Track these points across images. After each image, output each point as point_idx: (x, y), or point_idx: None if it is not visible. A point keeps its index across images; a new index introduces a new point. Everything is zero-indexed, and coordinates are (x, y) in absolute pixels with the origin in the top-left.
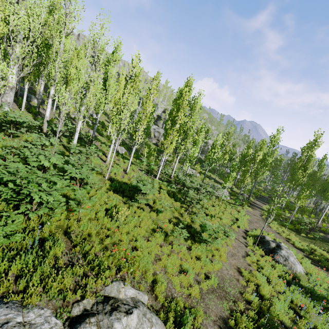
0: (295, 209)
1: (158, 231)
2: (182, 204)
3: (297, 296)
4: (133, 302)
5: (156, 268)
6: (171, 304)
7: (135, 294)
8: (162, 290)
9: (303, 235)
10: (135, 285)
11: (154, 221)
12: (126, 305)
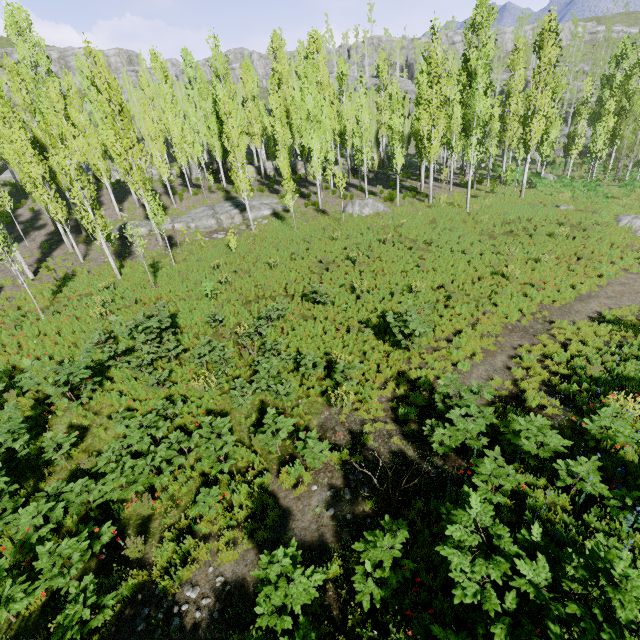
0: None
1: None
2: None
3: None
4: None
5: None
6: None
7: None
8: None
9: None
10: None
11: None
12: None
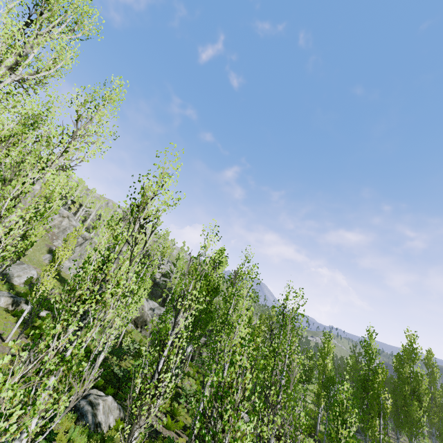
0: None
1: None
2: None
3: None
4: None
5: None
6: None
7: None
8: None
9: None
10: None
11: None
12: None
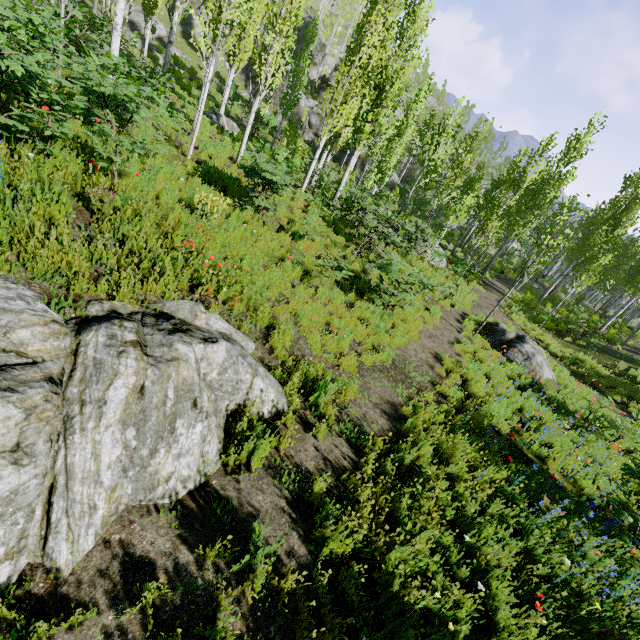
0: (571, 291)
1: (290, 259)
2: (349, 243)
3: (532, 404)
4: (222, 336)
5: (278, 311)
6: (299, 364)
7: (229, 331)
8: (285, 342)
9: (568, 340)
10: (231, 321)
11: (286, 247)
12: (205, 333)
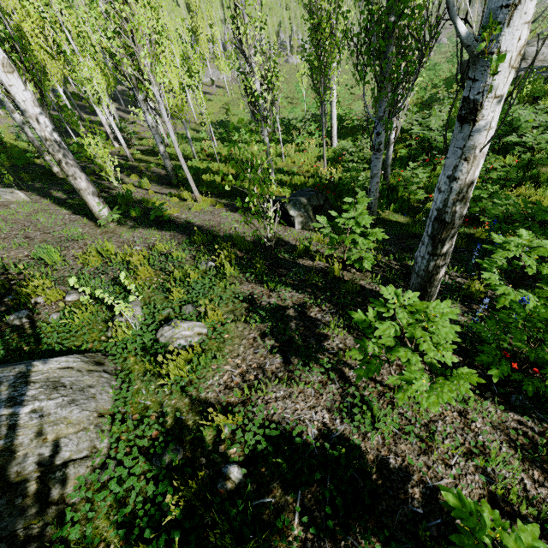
0: None
1: None
2: None
3: None
4: None
5: None
6: None
7: None
8: None
9: None
10: None
11: None
12: None
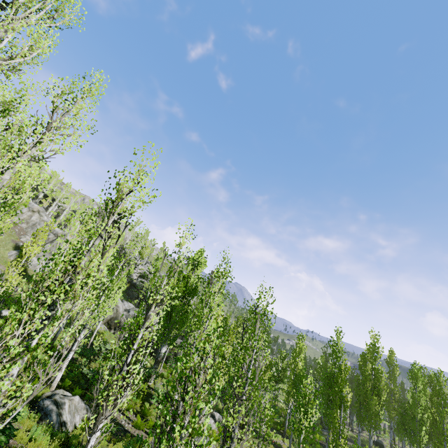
0: None
1: None
2: None
3: None
4: None
5: None
6: None
7: None
8: None
9: None
10: None
11: None
12: None
